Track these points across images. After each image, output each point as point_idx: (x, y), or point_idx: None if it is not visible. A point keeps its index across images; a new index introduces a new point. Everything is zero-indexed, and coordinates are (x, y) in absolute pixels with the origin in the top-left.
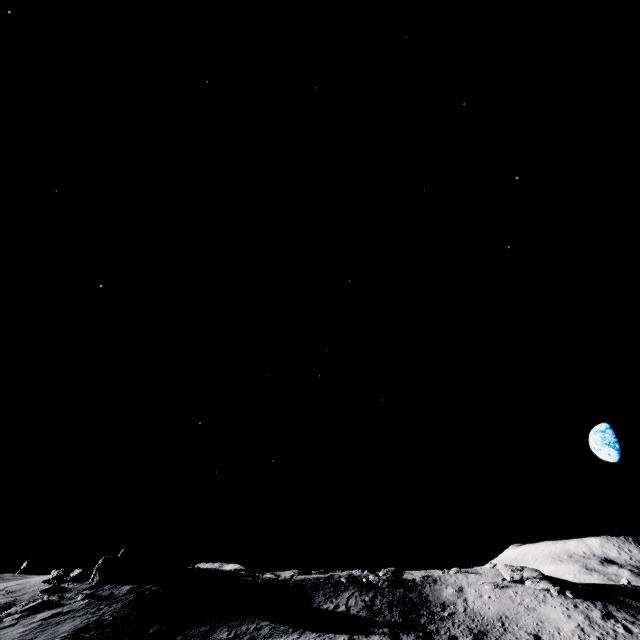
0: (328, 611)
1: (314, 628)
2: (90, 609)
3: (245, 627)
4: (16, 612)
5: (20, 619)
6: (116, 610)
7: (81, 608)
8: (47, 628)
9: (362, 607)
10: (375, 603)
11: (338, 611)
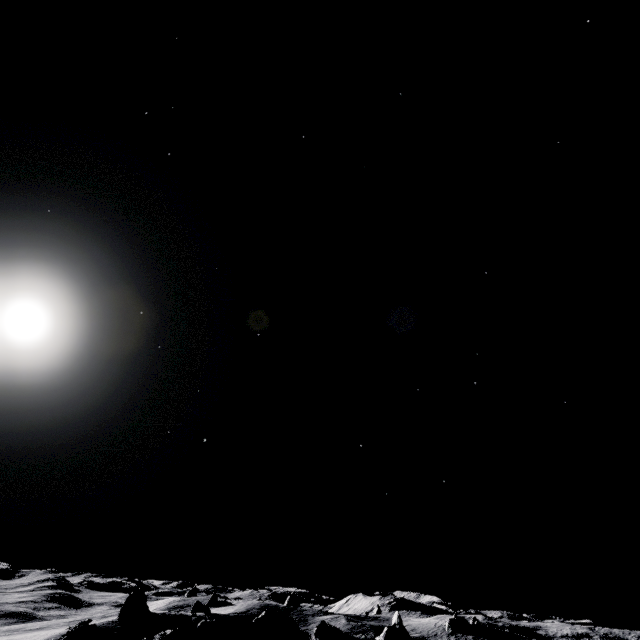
0: None
1: None
2: None
3: None
4: None
5: None
6: None
7: None
8: None
9: None
10: None
11: None
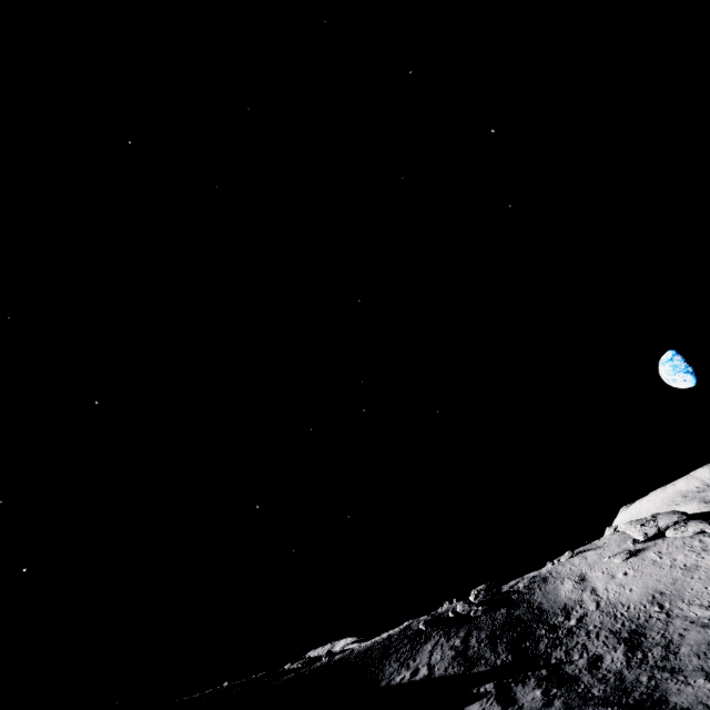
0: (402, 685)
1: None
2: None
3: None
4: None
5: None
6: None
7: None
8: None
9: (451, 659)
10: (470, 645)
11: (417, 680)
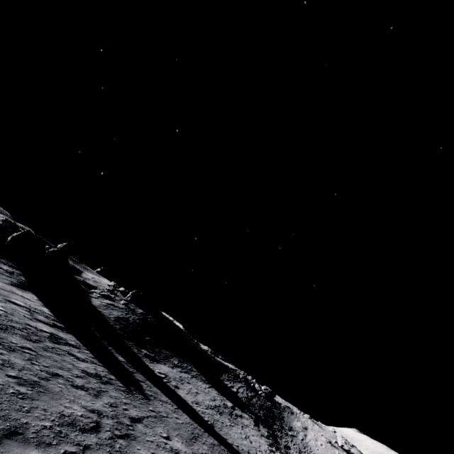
0: (227, 386)
1: (217, 389)
2: (125, 311)
3: (186, 365)
4: (97, 293)
5: (99, 297)
6: (135, 319)
7: (122, 308)
8: (108, 308)
9: (245, 396)
10: (253, 399)
11: (232, 389)
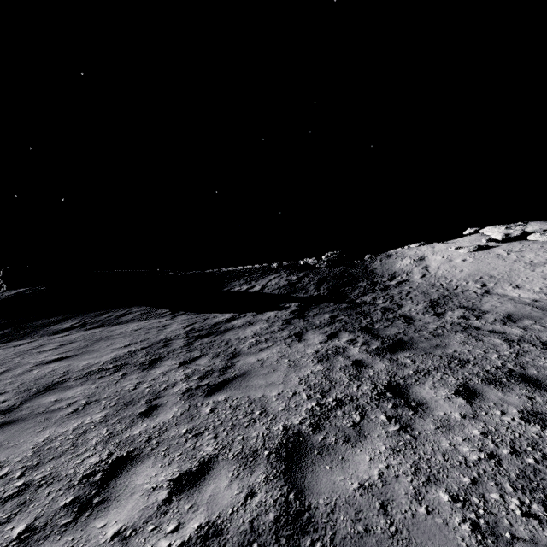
0: (236, 293)
1: (201, 310)
2: None
3: (108, 315)
4: None
5: None
6: None
7: None
8: None
9: (282, 286)
10: (302, 281)
11: (248, 292)
